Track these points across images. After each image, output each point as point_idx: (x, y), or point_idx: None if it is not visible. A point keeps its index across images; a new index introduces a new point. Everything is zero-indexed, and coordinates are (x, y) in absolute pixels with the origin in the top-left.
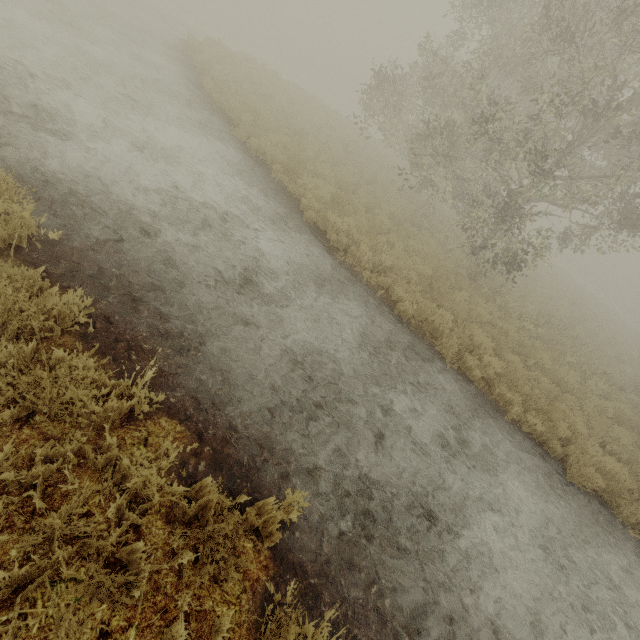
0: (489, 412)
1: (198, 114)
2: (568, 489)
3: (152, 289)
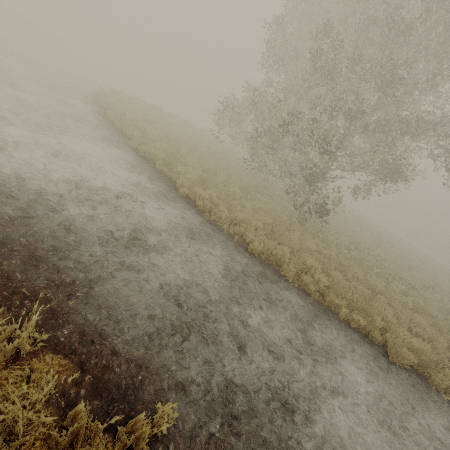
0: (325, 315)
1: (103, 133)
2: (392, 368)
3: (52, 250)
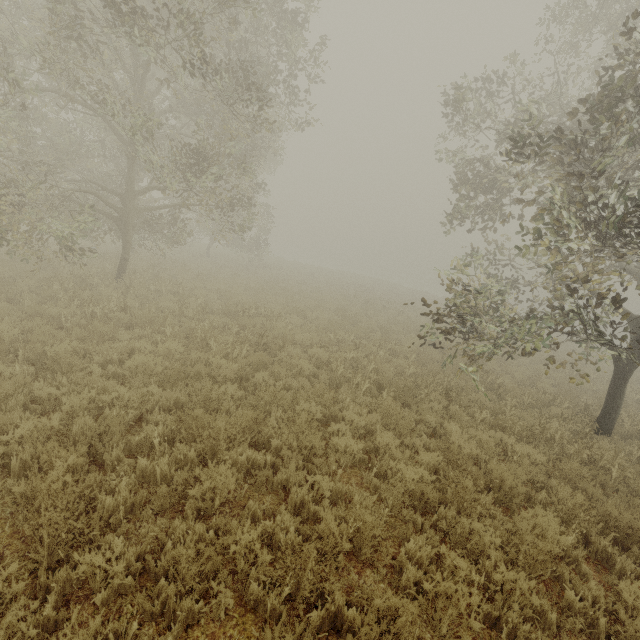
0: None
1: None
2: None
3: None
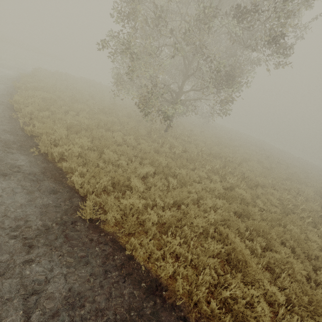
0: (46, 176)
1: None
2: (77, 224)
3: None
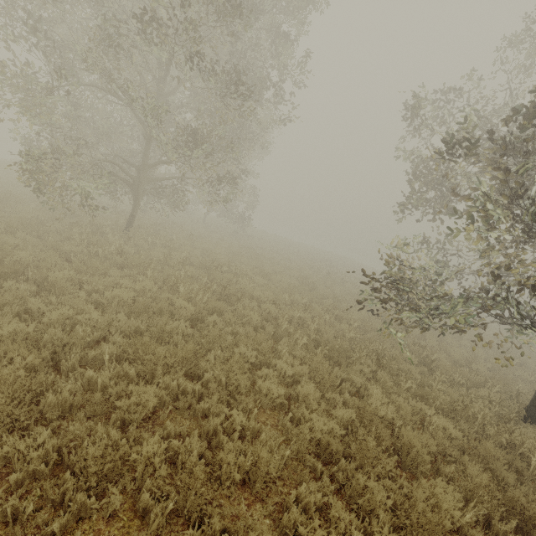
0: None
1: None
2: None
3: None
